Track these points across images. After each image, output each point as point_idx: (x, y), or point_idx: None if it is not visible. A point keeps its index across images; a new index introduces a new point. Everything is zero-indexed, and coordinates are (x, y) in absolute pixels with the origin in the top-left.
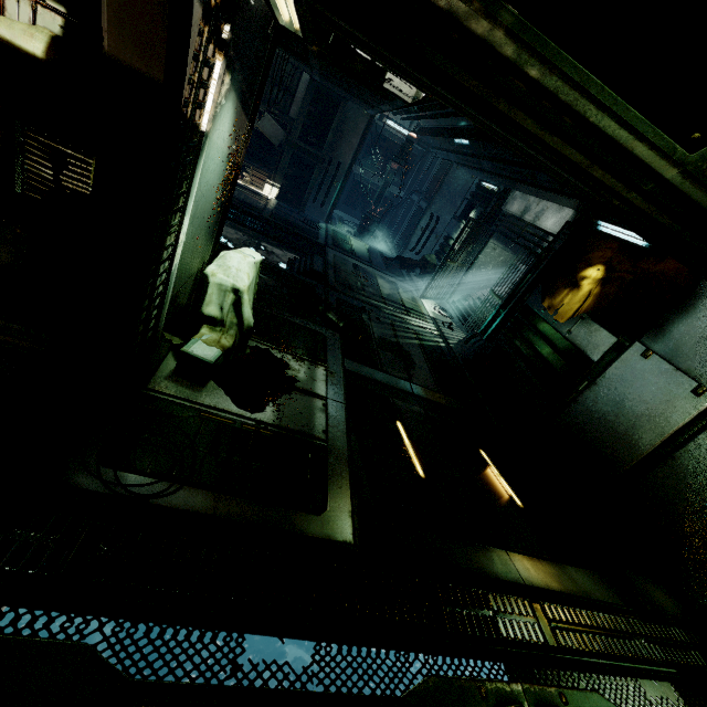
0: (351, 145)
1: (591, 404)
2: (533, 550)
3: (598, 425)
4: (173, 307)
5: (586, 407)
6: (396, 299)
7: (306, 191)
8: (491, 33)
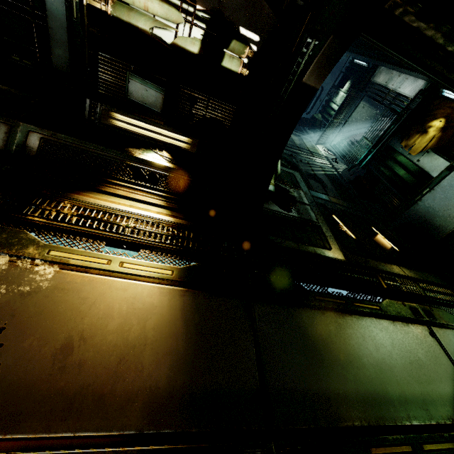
0: None
1: (430, 201)
2: (408, 266)
3: (434, 212)
4: None
5: (427, 202)
6: (304, 147)
7: None
8: (434, 35)
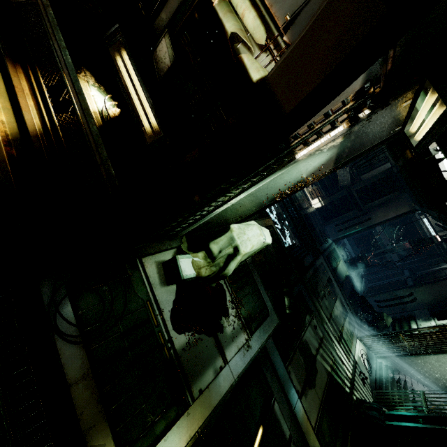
0: (387, 215)
1: None
2: None
3: None
4: (202, 227)
5: None
6: (338, 323)
7: (336, 217)
8: None
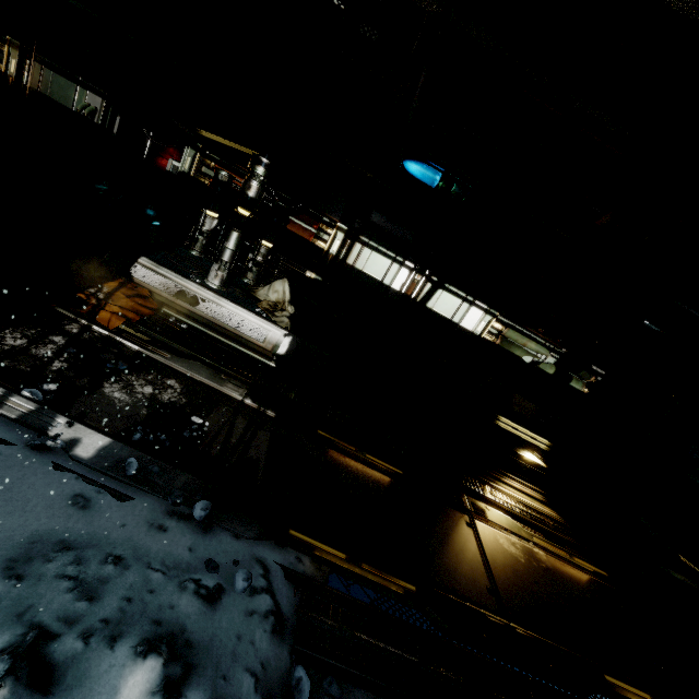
0: None
1: None
2: None
3: None
4: None
5: None
6: None
7: None
8: None
